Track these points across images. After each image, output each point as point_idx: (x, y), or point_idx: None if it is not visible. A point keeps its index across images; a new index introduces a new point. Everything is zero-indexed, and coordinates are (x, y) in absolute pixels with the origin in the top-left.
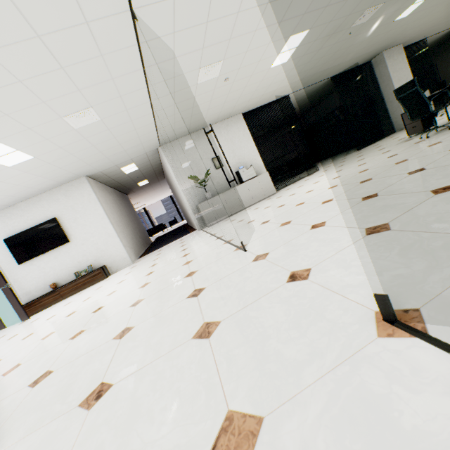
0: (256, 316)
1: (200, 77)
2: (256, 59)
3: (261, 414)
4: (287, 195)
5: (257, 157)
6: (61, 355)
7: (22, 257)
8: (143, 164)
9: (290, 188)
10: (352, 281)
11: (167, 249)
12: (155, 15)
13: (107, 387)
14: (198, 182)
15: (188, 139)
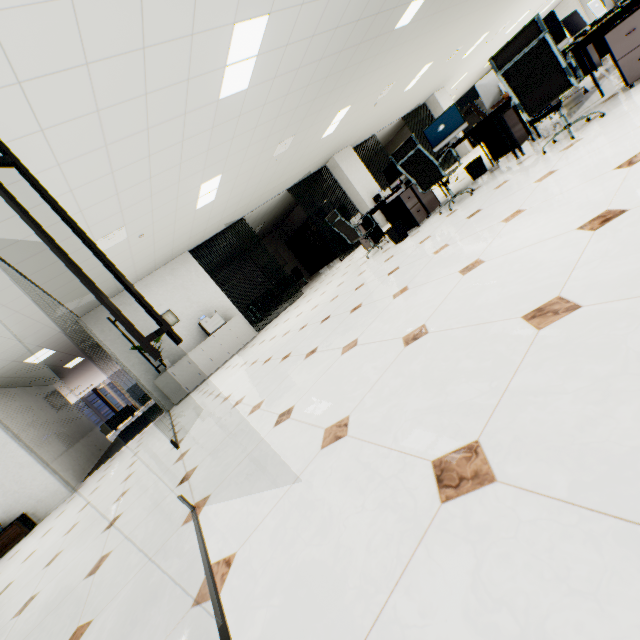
0: (138, 534)
1: (102, 246)
2: (171, 210)
3: (94, 617)
4: (259, 343)
5: (223, 297)
6: None
7: None
8: (62, 343)
9: (269, 326)
10: (206, 475)
11: (120, 457)
12: (6, 228)
13: None
14: None
15: (121, 299)
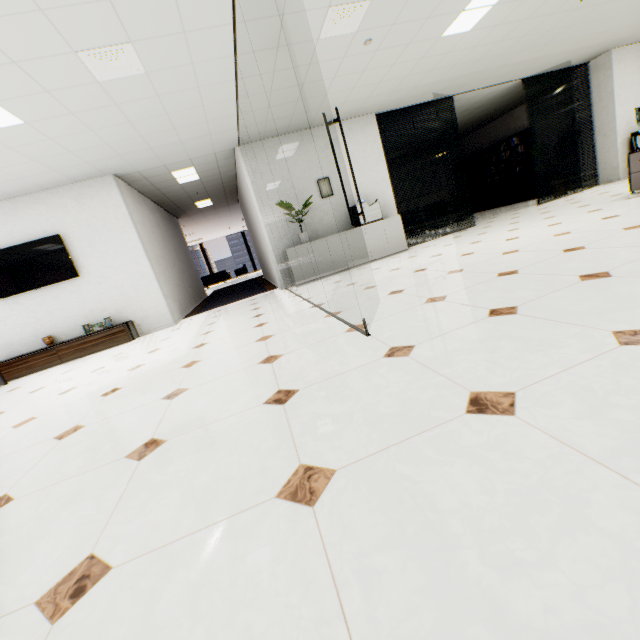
0: (415, 478)
1: (326, 27)
2: (425, 13)
3: None
4: (428, 256)
5: (388, 189)
6: (34, 467)
7: (2, 290)
8: (208, 171)
9: (429, 245)
10: (631, 442)
11: (231, 311)
12: None
13: (98, 572)
14: (291, 214)
15: (285, 142)
